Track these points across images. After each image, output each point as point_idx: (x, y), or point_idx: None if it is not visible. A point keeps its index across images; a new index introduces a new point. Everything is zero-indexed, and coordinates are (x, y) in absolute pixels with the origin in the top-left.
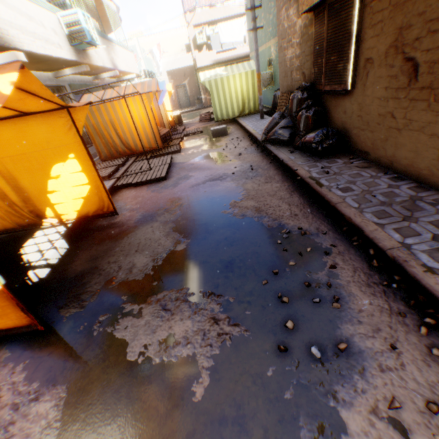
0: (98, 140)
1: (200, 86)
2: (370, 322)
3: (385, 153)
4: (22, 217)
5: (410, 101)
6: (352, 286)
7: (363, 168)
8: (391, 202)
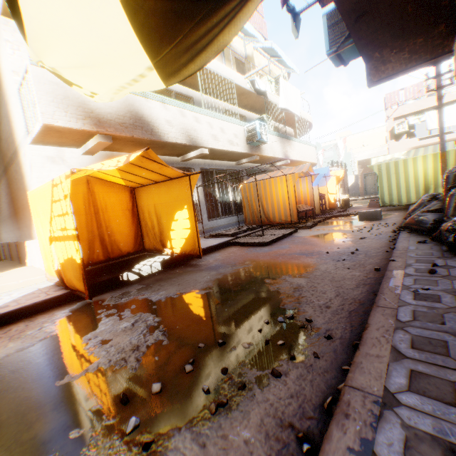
0: (247, 209)
1: None
2: (211, 455)
3: None
4: (157, 244)
5: None
6: (262, 406)
7: None
8: None
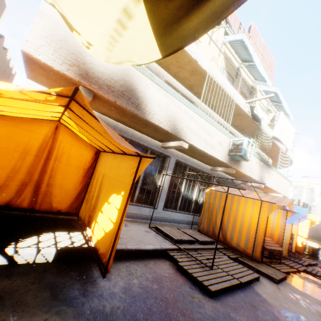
0: (205, 214)
1: None
2: None
3: None
4: (88, 216)
5: None
6: None
7: None
8: None
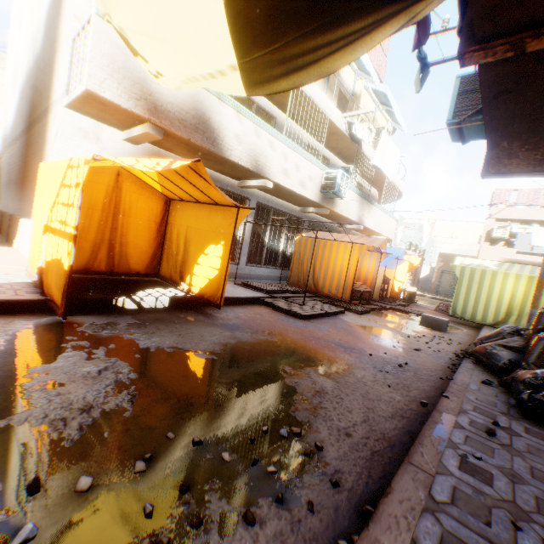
0: (295, 266)
1: None
2: None
3: None
4: (175, 273)
5: None
6: None
7: None
8: None
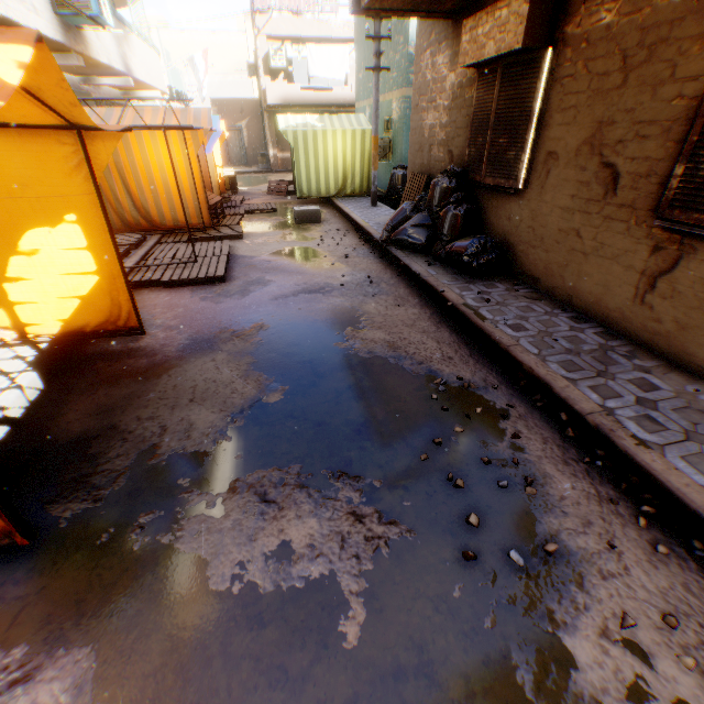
0: None
1: (269, 136)
2: (578, 513)
3: (563, 283)
4: None
5: (604, 219)
6: (546, 463)
7: (534, 300)
8: (578, 351)
